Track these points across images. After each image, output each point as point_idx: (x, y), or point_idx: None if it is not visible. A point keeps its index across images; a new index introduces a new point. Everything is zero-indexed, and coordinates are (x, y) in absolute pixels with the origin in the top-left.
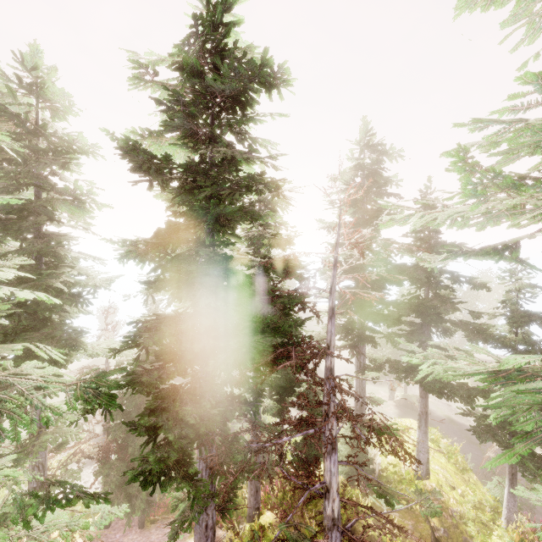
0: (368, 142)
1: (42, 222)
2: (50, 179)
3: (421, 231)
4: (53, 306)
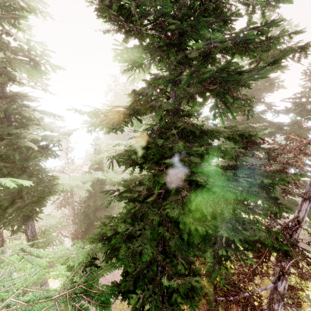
0: (270, 17)
1: (4, 82)
2: (3, 38)
3: (301, 98)
4: (27, 157)
